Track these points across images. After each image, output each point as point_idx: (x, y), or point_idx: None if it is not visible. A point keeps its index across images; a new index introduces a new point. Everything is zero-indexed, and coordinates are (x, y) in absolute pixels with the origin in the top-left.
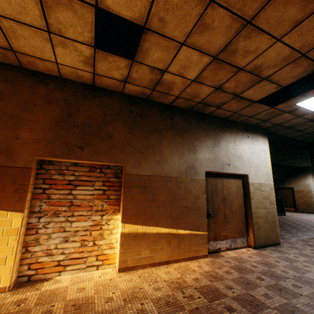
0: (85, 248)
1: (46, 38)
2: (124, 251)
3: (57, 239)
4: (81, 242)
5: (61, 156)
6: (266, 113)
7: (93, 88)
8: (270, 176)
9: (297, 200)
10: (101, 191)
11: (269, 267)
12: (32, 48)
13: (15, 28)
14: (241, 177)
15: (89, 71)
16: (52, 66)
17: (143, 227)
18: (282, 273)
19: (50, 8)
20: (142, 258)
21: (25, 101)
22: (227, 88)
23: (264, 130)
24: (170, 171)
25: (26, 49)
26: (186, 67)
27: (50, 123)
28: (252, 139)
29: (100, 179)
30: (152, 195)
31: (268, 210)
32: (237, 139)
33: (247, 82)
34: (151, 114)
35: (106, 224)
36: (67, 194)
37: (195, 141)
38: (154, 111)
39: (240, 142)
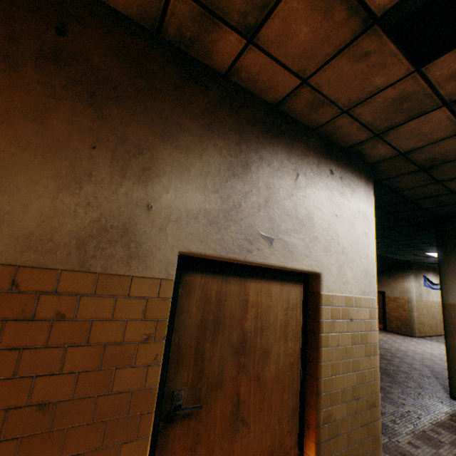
0: None
1: None
2: None
3: None
4: None
5: None
6: (392, 97)
7: None
8: (372, 280)
9: (388, 312)
10: None
11: None
12: None
13: None
14: (303, 278)
15: None
16: None
17: None
18: None
19: None
20: None
21: None
22: None
23: (368, 168)
24: None
25: None
26: None
27: None
28: (341, 181)
29: None
30: None
31: (362, 373)
32: (304, 172)
33: None
34: None
35: None
36: None
37: (157, 142)
38: None
39: (311, 182)
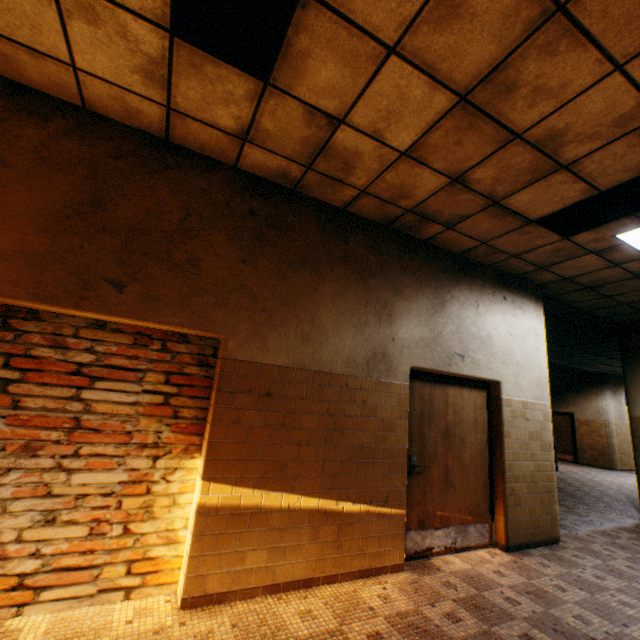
0: (101, 540)
1: None
2: (203, 553)
3: (24, 515)
4: (92, 524)
5: (61, 301)
6: (550, 249)
7: (166, 147)
8: (544, 388)
9: (579, 439)
10: (160, 396)
11: (546, 605)
12: (6, 15)
13: None
14: (486, 386)
15: (157, 100)
16: (62, 75)
17: (256, 494)
18: (577, 624)
19: None
20: (246, 571)
21: None
22: (477, 181)
23: (537, 289)
24: (332, 360)
25: None
26: (392, 116)
27: (43, 215)
28: (513, 304)
29: (161, 368)
30: (284, 415)
31: (538, 464)
32: (483, 302)
33: (524, 172)
34: (300, 225)
35: (164, 480)
36: (68, 399)
37: (393, 297)
38: (306, 219)
39: (488, 309)
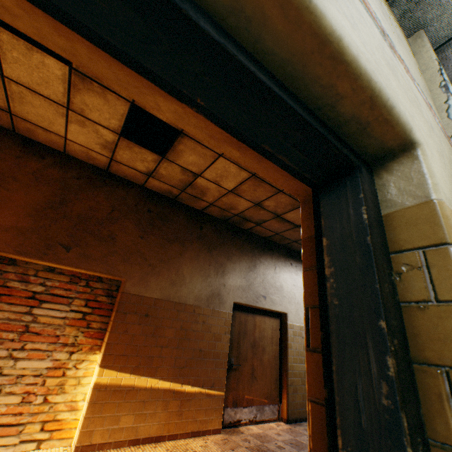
0: (28, 406)
1: (62, 112)
2: (93, 415)
3: None
4: (24, 395)
5: (33, 255)
6: None
7: (106, 174)
8: None
9: None
10: (80, 313)
11: (299, 449)
12: (38, 117)
13: (26, 94)
14: (279, 315)
15: (106, 155)
16: (58, 139)
17: (132, 377)
18: None
19: (79, 90)
20: (119, 429)
21: (3, 173)
22: (267, 206)
23: None
24: (187, 296)
25: (30, 115)
26: (223, 176)
27: (31, 207)
28: (296, 267)
29: (83, 296)
30: (155, 328)
31: None
32: (278, 266)
33: (288, 204)
34: (176, 218)
35: (74, 368)
36: (24, 313)
37: (226, 261)
38: (180, 215)
39: (282, 270)
